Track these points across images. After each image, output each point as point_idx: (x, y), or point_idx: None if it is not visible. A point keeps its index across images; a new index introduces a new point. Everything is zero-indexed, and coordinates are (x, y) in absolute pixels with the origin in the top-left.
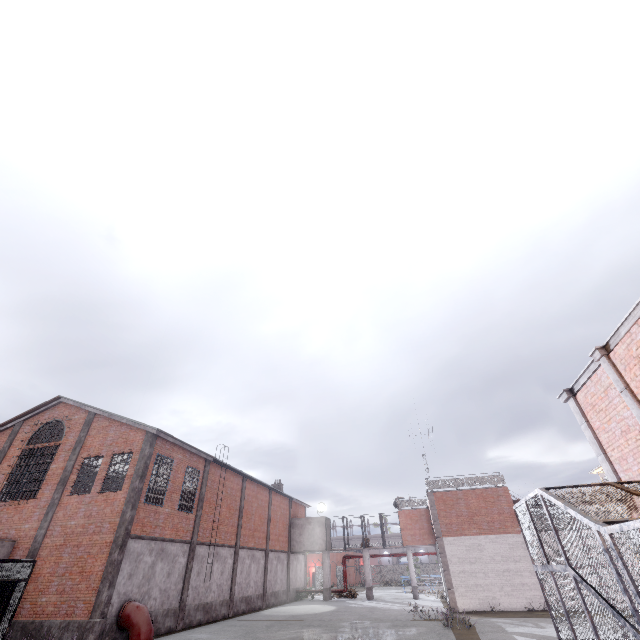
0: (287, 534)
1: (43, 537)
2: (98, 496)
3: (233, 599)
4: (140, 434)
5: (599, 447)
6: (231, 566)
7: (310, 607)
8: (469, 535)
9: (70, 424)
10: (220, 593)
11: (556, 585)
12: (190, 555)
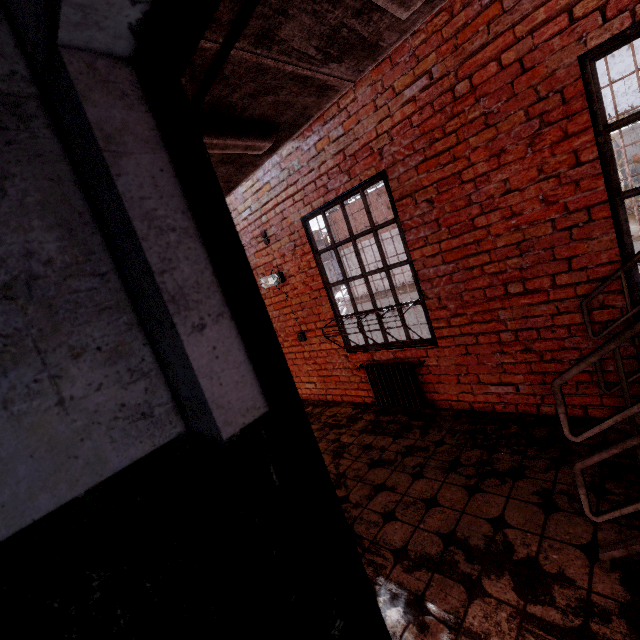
0: None
1: None
2: None
3: None
4: None
5: None
6: None
7: None
8: (358, 243)
9: None
10: None
11: None
12: None
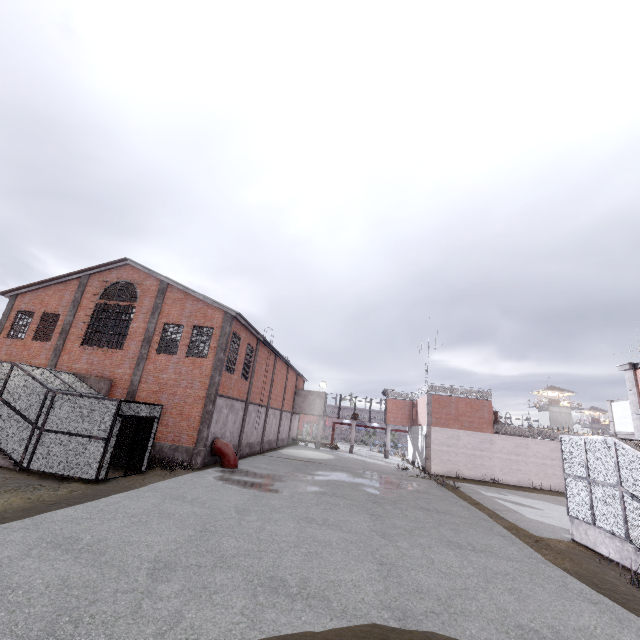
0: (292, 400)
1: (139, 382)
2: (185, 359)
3: (263, 441)
4: (218, 313)
5: (639, 410)
6: (264, 420)
7: (313, 453)
8: (452, 428)
9: (142, 288)
10: (257, 437)
11: (590, 490)
12: (245, 410)
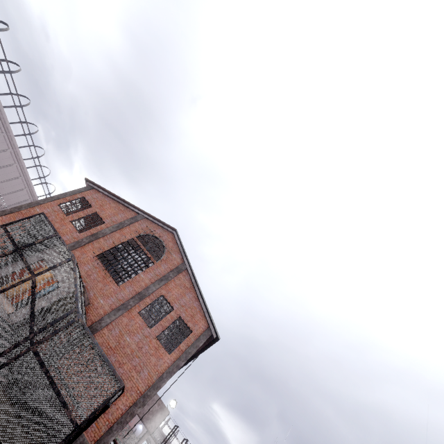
0: None
1: (105, 325)
2: (154, 338)
3: None
4: (203, 323)
5: None
6: None
7: None
8: None
9: (168, 256)
10: None
11: None
12: None
